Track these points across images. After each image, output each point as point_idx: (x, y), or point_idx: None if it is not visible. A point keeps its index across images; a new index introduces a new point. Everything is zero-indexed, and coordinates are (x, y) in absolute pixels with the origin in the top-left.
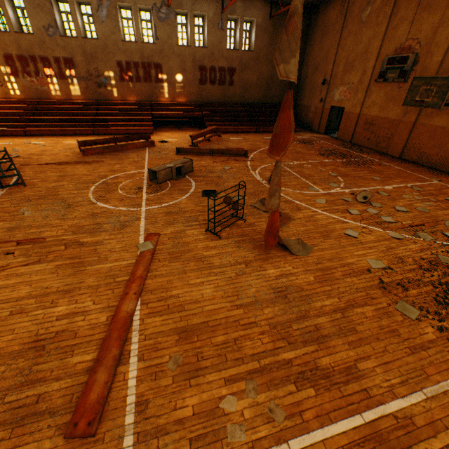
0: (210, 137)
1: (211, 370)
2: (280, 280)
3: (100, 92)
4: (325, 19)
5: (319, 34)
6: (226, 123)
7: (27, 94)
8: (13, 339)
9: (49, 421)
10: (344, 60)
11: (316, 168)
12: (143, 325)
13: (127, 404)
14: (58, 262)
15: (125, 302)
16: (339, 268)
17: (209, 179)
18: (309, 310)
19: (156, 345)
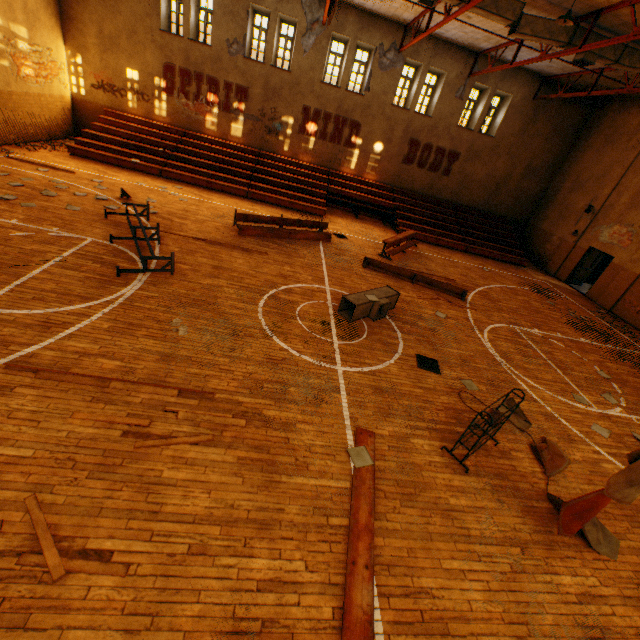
0: (406, 248)
1: None
2: (587, 609)
3: (267, 140)
4: (617, 122)
5: (600, 139)
6: (426, 227)
7: (174, 119)
8: (201, 614)
9: None
10: (635, 190)
11: (572, 353)
12: None
13: None
14: (239, 450)
15: (356, 582)
16: None
17: (419, 331)
18: None
19: None
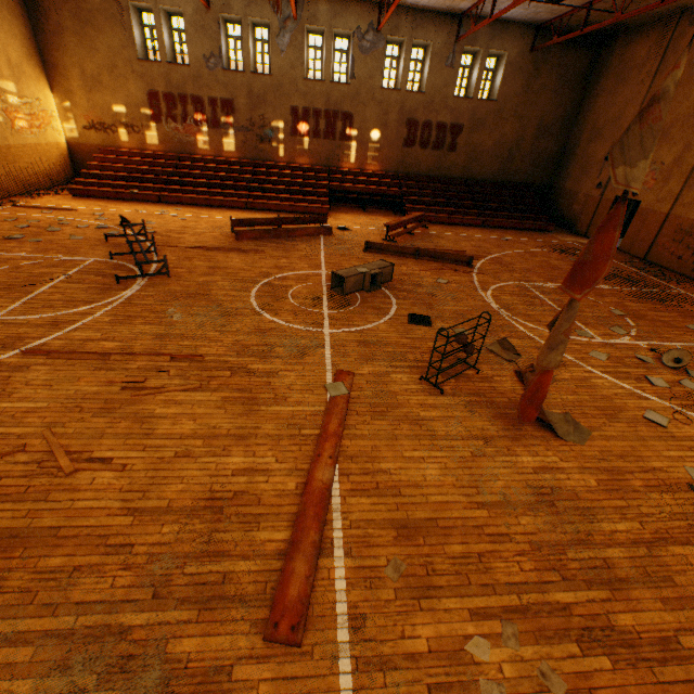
0: (413, 229)
1: (448, 592)
2: (541, 476)
3: (261, 150)
4: (625, 57)
5: (611, 80)
6: (436, 208)
7: (166, 145)
8: (183, 490)
9: (241, 611)
10: None
11: (587, 298)
12: (345, 506)
13: (337, 613)
14: (224, 392)
15: (319, 466)
16: (638, 473)
17: (416, 296)
18: (592, 533)
19: (367, 538)
